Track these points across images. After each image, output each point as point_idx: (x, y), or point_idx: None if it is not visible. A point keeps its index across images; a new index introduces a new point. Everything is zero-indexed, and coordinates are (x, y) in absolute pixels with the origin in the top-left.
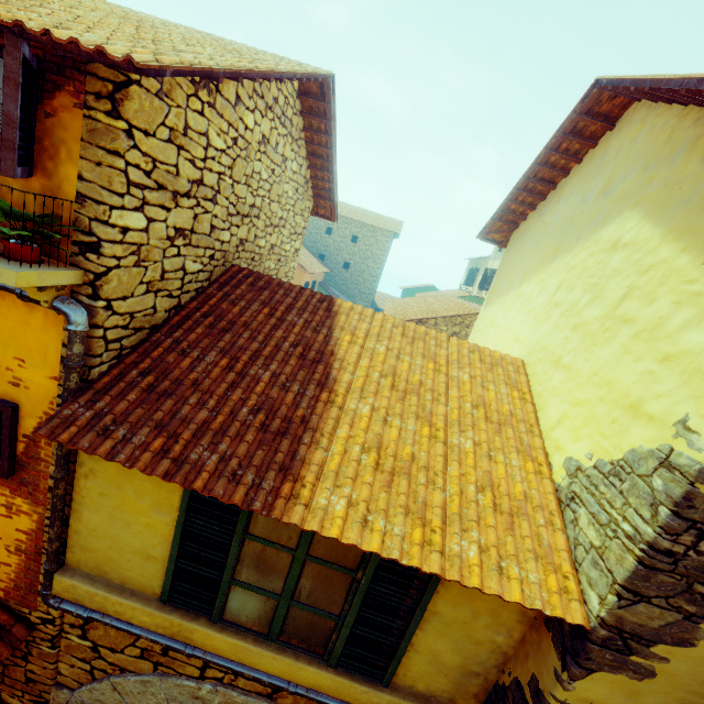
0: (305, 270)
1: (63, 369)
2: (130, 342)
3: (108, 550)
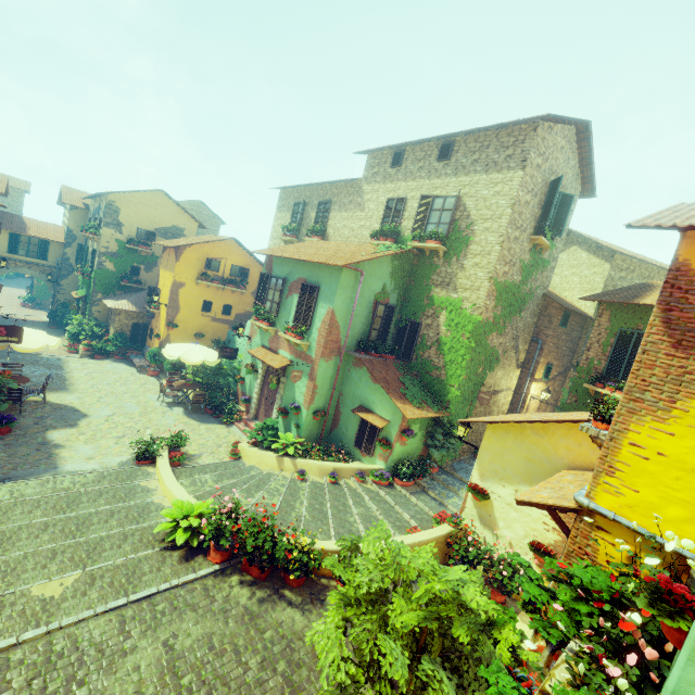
0: None
1: None
2: None
3: None
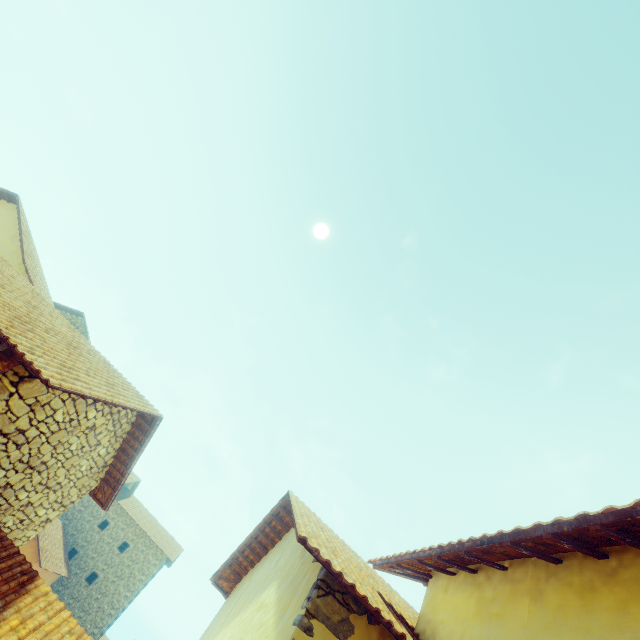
0: (39, 559)
1: None
2: None
3: None
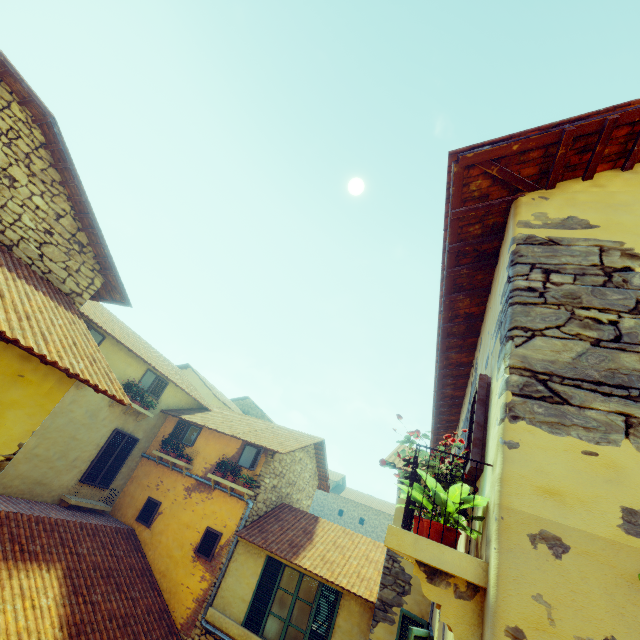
0: None
1: (243, 519)
2: (255, 518)
3: (230, 597)
